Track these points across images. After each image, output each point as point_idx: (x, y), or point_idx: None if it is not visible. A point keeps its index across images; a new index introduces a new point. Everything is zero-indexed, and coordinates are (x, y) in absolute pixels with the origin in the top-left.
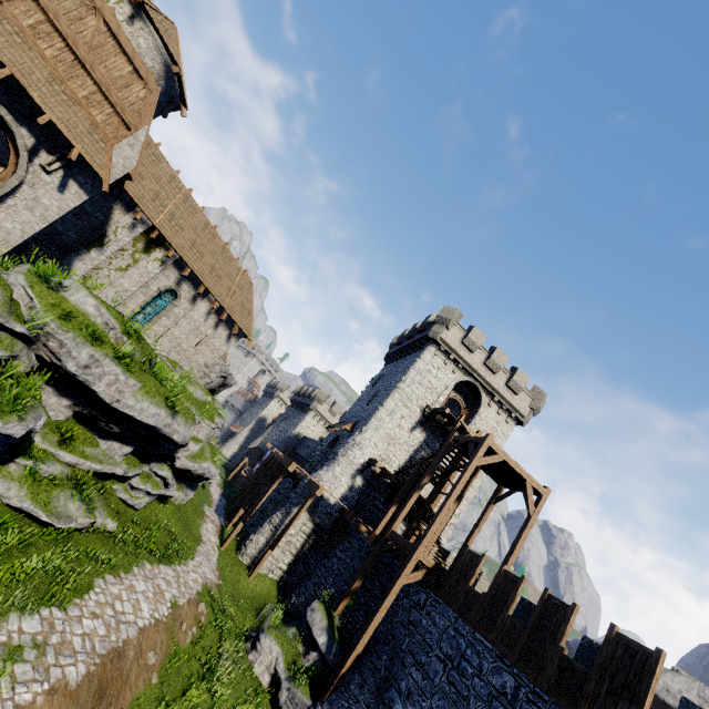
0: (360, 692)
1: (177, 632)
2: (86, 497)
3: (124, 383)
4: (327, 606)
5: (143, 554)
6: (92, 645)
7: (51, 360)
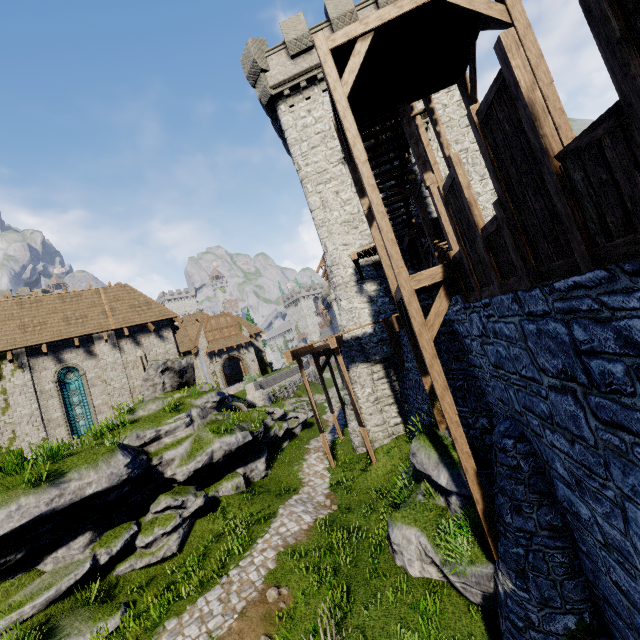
0: (523, 520)
1: None
2: None
3: None
4: (429, 432)
5: (171, 610)
6: None
7: None
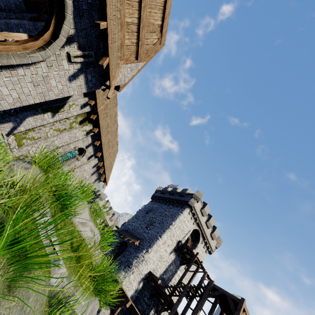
0: None
1: None
2: None
3: None
4: None
5: None
6: None
7: None
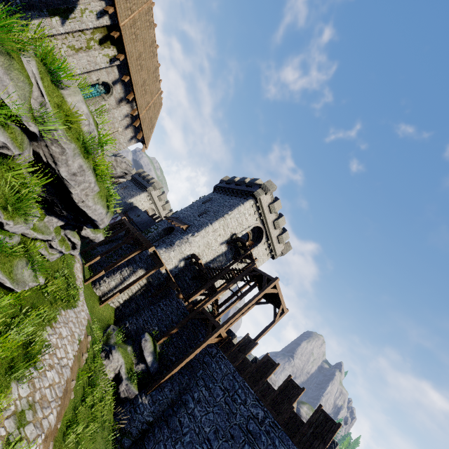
0: (170, 393)
1: (80, 360)
2: (33, 263)
3: (91, 189)
4: (153, 338)
5: (58, 302)
6: (55, 392)
7: (47, 160)
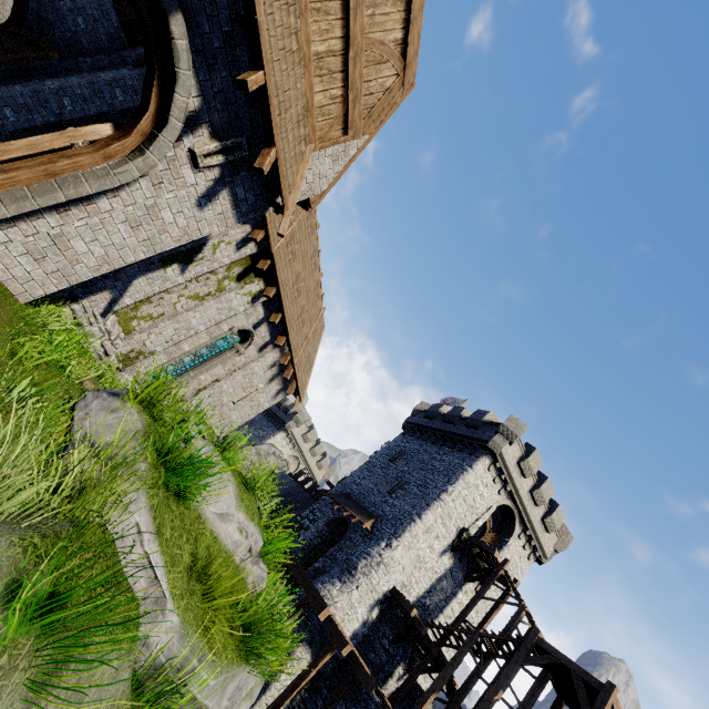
0: None
1: None
2: None
3: None
4: None
5: None
6: None
7: None
